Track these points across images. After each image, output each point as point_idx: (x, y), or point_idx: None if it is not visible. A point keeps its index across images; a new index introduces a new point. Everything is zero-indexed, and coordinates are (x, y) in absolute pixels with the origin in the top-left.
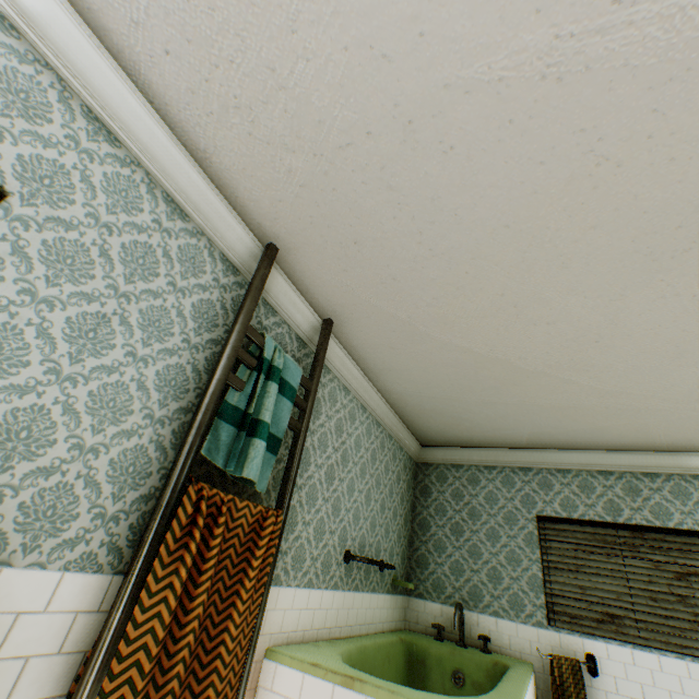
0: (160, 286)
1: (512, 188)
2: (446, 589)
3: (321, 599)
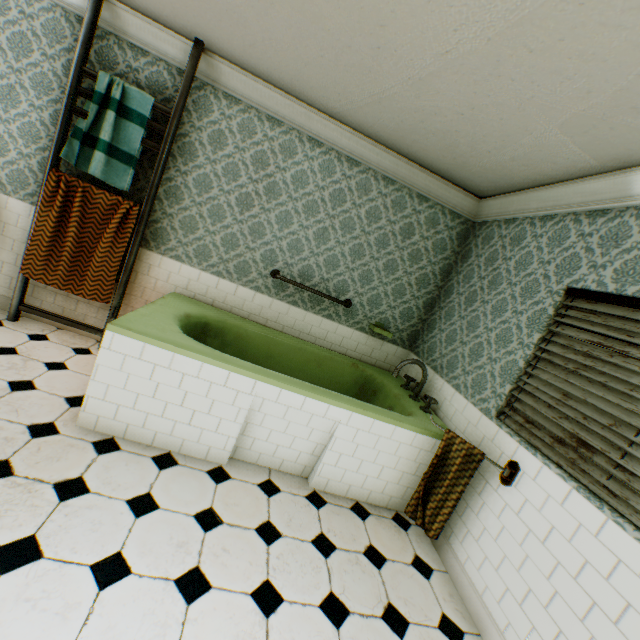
0: (37, 60)
1: None
2: (434, 354)
3: (236, 290)
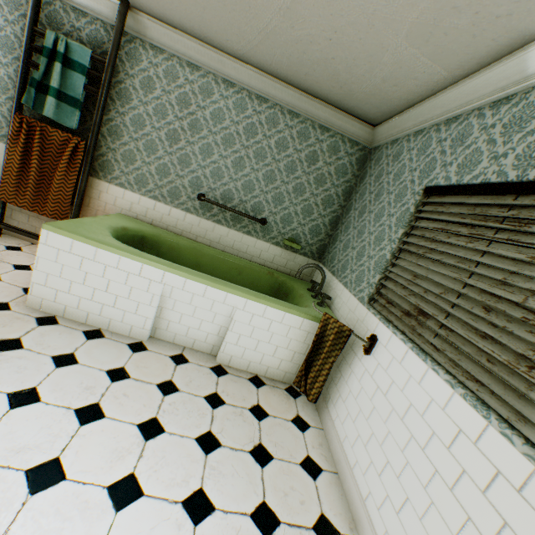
0: (2, 25)
1: None
2: (334, 261)
3: (170, 212)
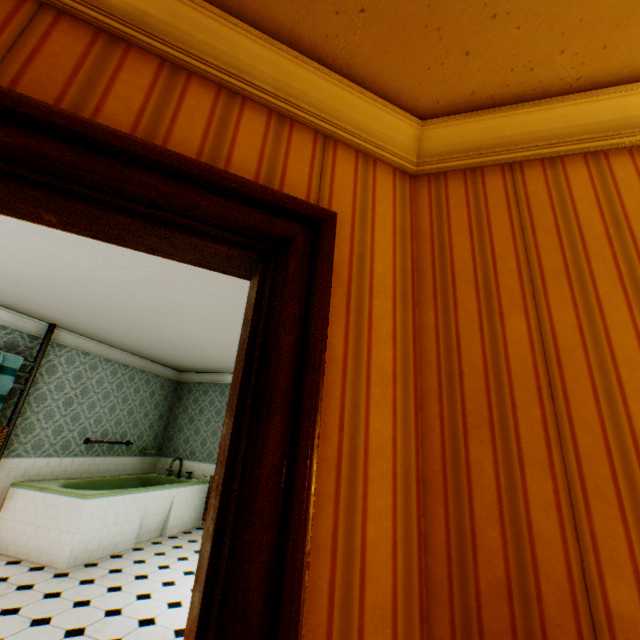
0: None
1: (82, 297)
2: (180, 451)
3: (62, 461)
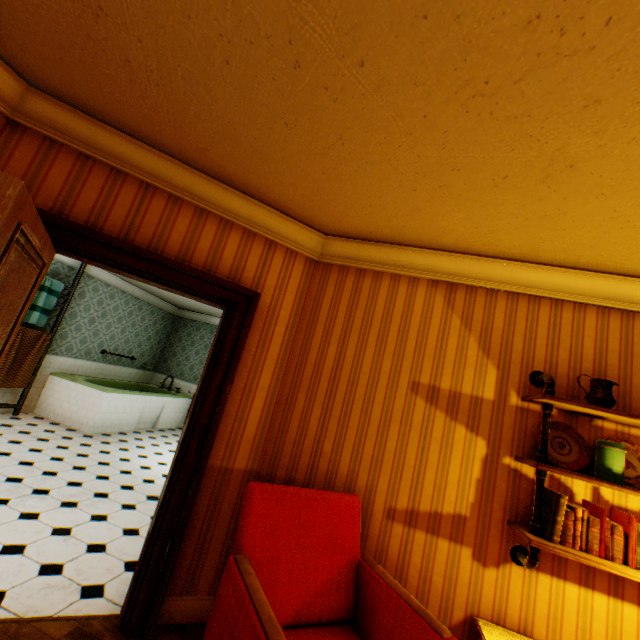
0: None
1: None
2: (172, 371)
3: (85, 363)
